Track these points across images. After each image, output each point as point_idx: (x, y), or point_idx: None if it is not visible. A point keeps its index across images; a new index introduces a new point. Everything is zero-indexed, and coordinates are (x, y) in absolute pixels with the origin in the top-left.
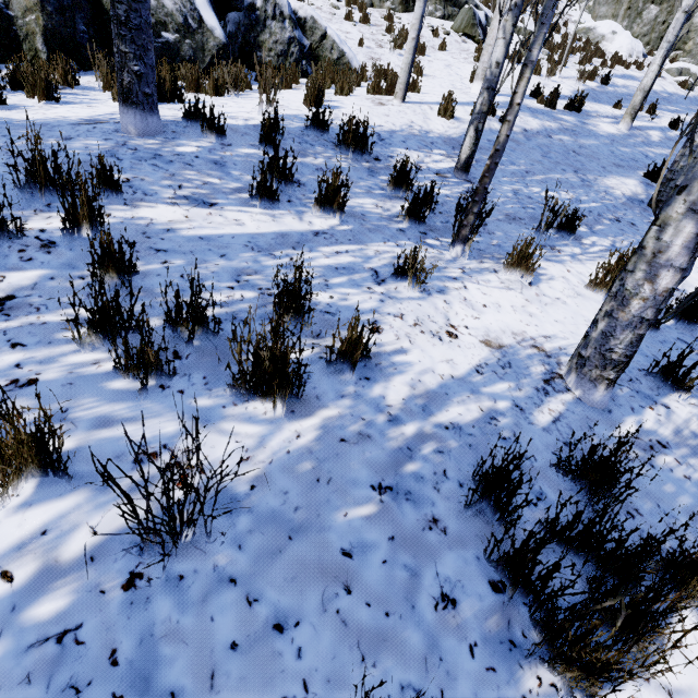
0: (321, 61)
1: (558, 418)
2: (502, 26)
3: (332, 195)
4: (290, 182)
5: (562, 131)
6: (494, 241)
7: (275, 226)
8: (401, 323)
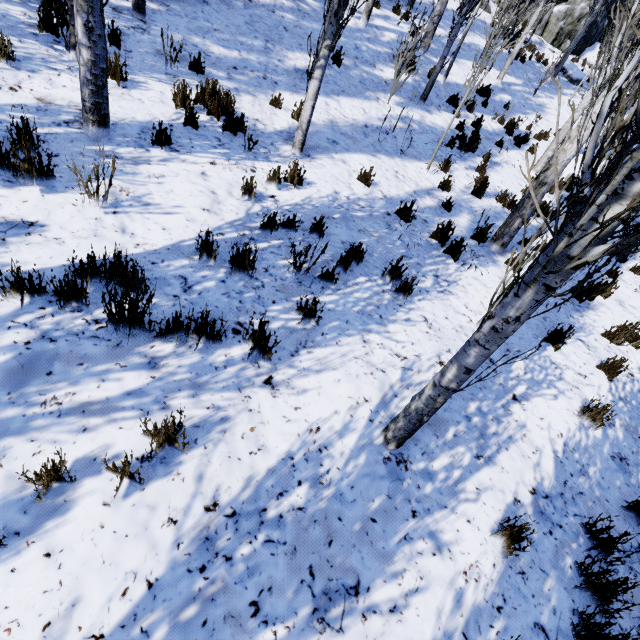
0: None
1: (53, 134)
2: None
3: None
4: None
5: (292, 11)
6: (127, 62)
7: None
8: None
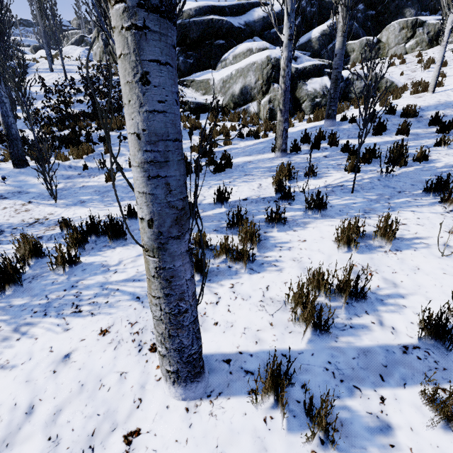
0: (379, 89)
1: None
2: None
3: (403, 129)
4: (385, 129)
5: None
6: None
7: (382, 140)
8: (439, 155)
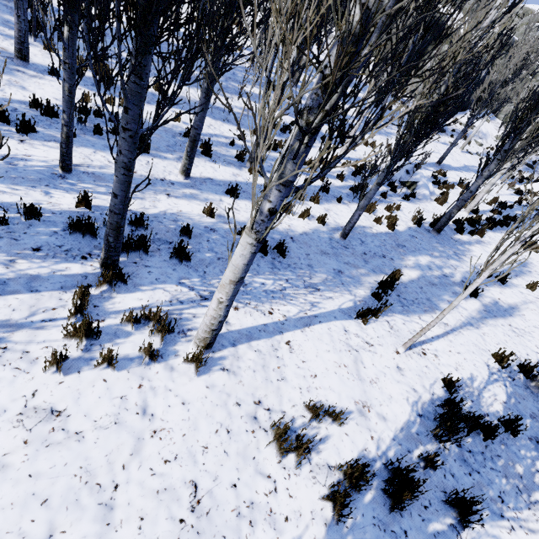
0: None
1: None
2: None
3: None
4: None
5: None
6: None
7: None
8: None
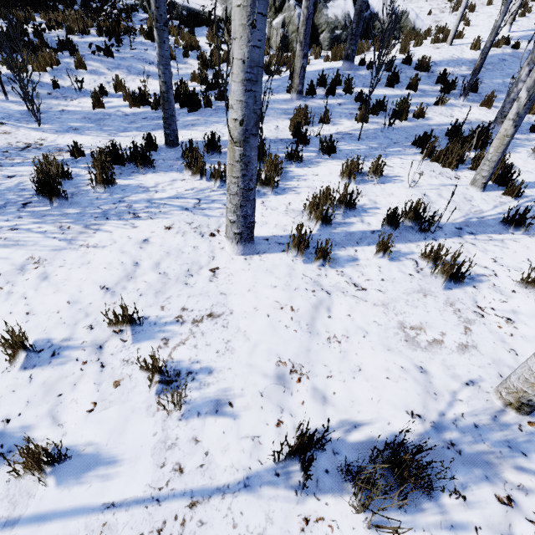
0: (404, 29)
1: None
2: (503, 5)
3: (413, 83)
4: (398, 81)
5: None
6: (482, 99)
7: (393, 93)
8: (435, 114)
